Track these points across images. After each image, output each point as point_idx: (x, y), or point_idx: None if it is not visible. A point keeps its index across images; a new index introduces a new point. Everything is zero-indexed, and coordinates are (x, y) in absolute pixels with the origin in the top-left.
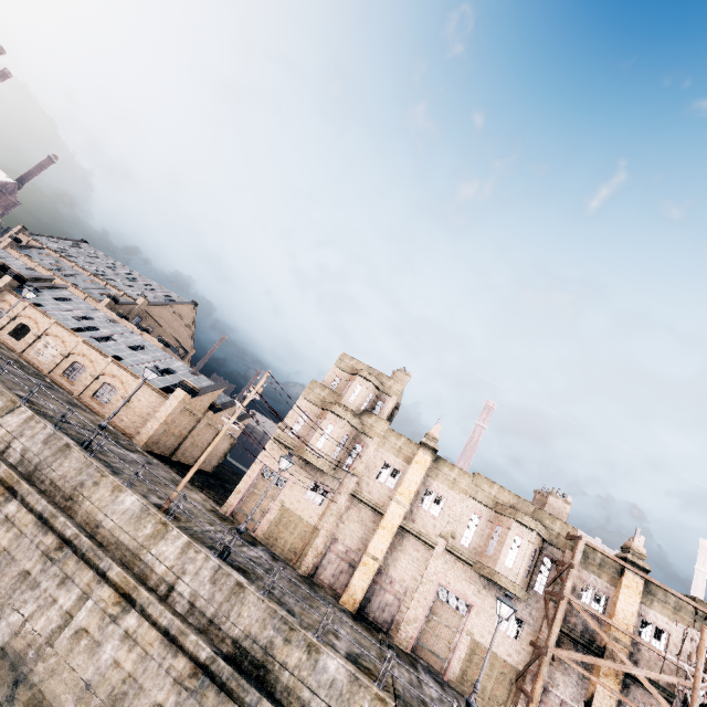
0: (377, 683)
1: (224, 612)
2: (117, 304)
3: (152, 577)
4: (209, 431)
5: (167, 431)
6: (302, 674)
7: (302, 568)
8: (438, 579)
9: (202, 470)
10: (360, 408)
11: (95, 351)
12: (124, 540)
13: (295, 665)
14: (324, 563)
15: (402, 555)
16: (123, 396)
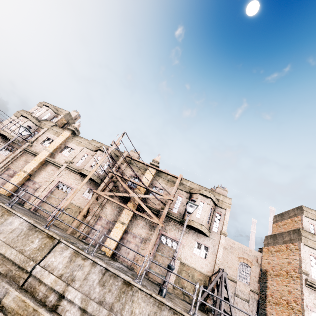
0: None
1: None
2: None
3: None
4: None
5: None
6: None
7: None
8: (58, 179)
9: None
10: (42, 118)
11: None
12: None
13: None
14: None
15: (44, 172)
16: None
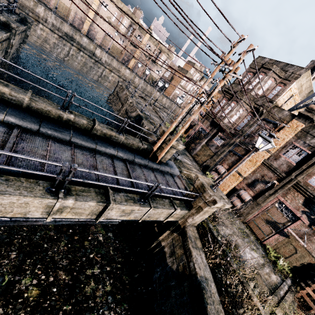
0: (93, 43)
1: (61, 27)
2: None
3: (40, 17)
4: None
5: None
6: (80, 40)
7: (68, 21)
8: (106, 29)
9: None
10: None
11: None
12: (27, 6)
13: (78, 39)
14: (74, 21)
15: (96, 21)
16: None
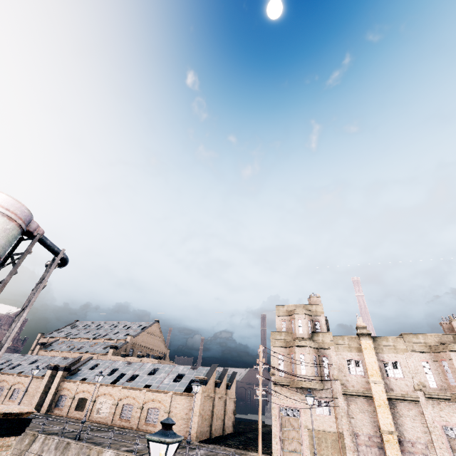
0: None
1: None
2: (117, 349)
3: None
4: (220, 402)
5: (202, 419)
6: None
7: None
8: (438, 423)
9: (228, 433)
10: (309, 333)
11: (133, 390)
12: None
13: None
14: None
15: (403, 418)
16: (164, 411)
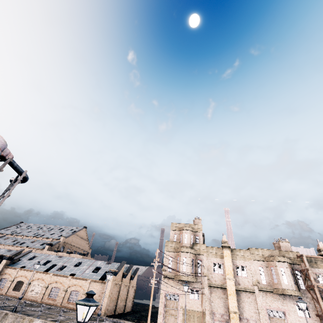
0: None
1: None
2: (52, 246)
3: None
4: (125, 289)
5: (110, 300)
6: None
7: None
8: (264, 307)
9: (127, 312)
10: (191, 243)
11: (61, 277)
12: None
13: None
14: None
15: (244, 303)
16: (83, 293)
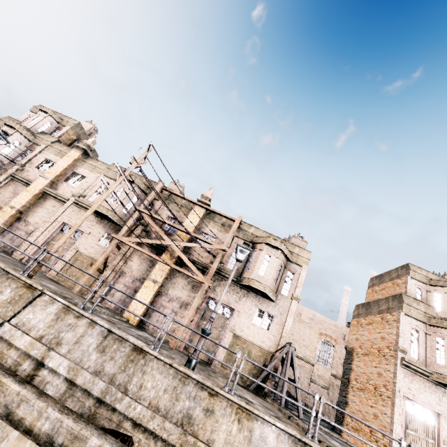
0: None
1: None
2: None
3: None
4: None
5: None
6: None
7: None
8: (62, 219)
9: None
10: (37, 129)
11: None
12: None
13: None
14: None
15: (41, 209)
16: None
